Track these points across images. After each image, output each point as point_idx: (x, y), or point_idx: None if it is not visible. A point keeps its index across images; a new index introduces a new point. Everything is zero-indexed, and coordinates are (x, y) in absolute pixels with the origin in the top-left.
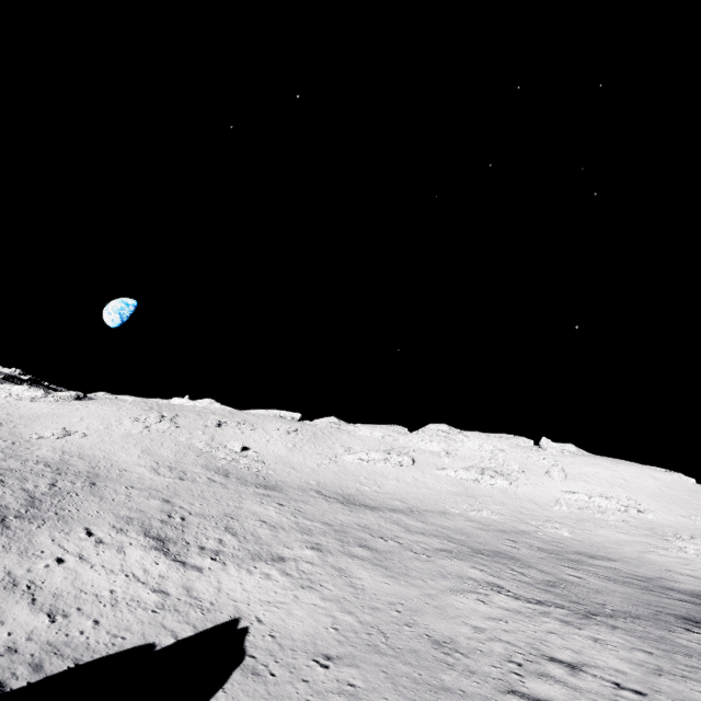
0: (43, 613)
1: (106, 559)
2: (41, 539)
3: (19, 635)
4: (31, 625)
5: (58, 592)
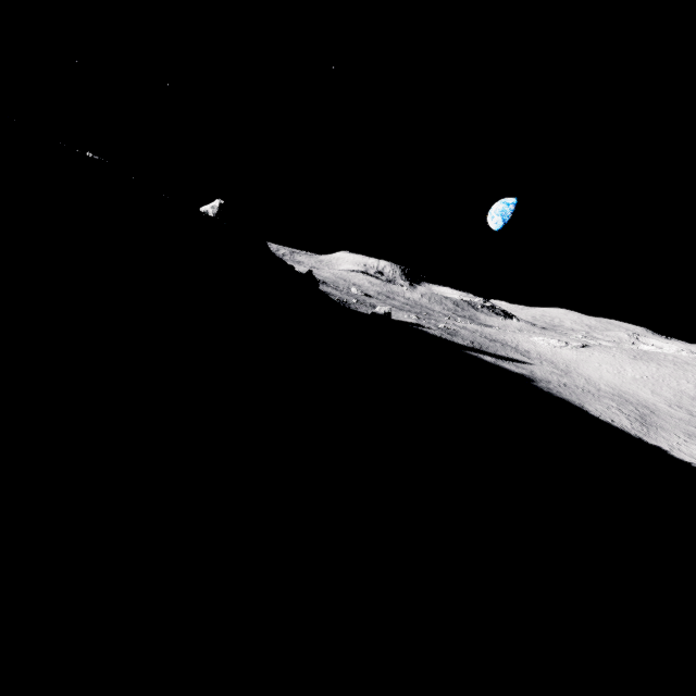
0: (692, 458)
1: (695, 448)
2: (663, 434)
3: (692, 461)
4: (693, 460)
5: (689, 454)
